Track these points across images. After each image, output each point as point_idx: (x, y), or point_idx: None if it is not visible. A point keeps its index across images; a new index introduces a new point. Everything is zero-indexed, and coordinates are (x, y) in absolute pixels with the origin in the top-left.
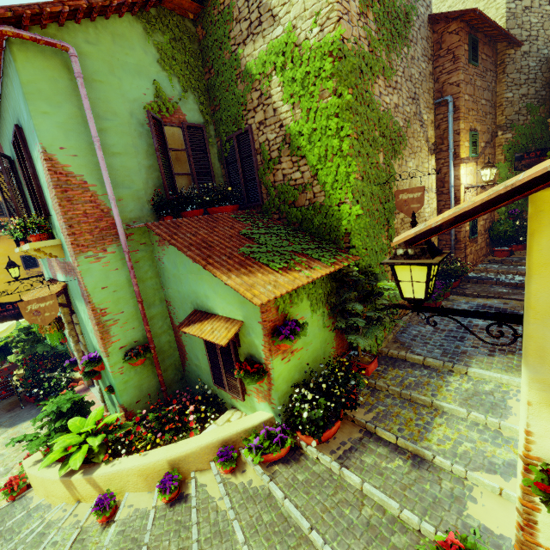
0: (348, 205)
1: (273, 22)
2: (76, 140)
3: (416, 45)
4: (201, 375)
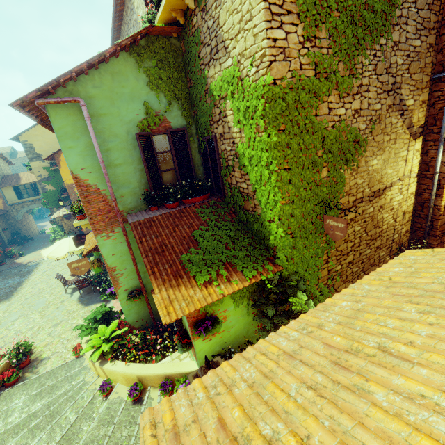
0: (275, 225)
1: (225, 53)
2: (91, 161)
3: (405, 24)
4: None
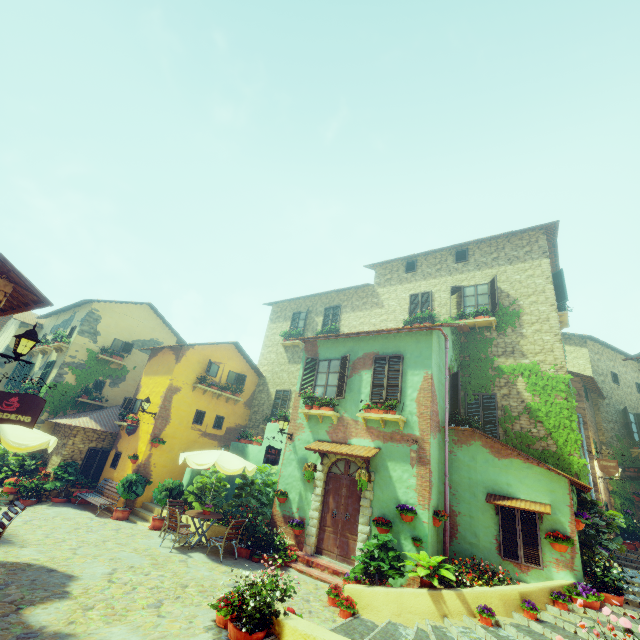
0: (576, 457)
1: (523, 356)
2: (437, 373)
3: None
4: (476, 553)
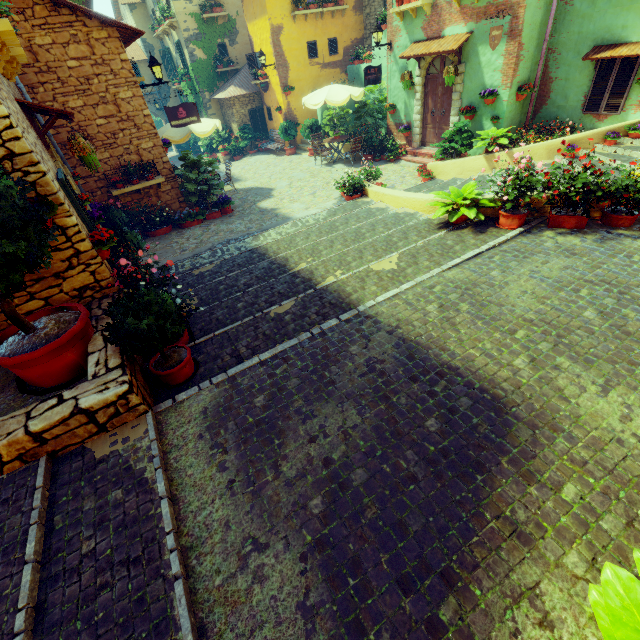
0: None
1: None
2: None
3: None
4: (560, 115)
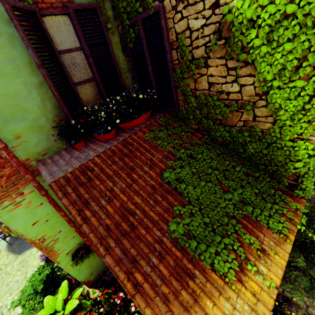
0: (312, 145)
1: None
2: None
3: None
4: None
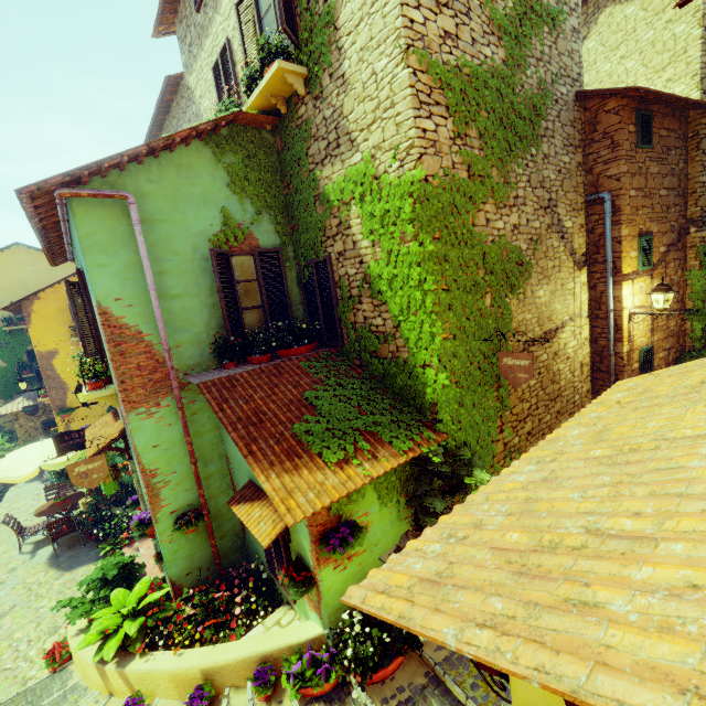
0: (434, 371)
1: (351, 147)
2: (133, 288)
3: (552, 137)
4: (259, 551)
